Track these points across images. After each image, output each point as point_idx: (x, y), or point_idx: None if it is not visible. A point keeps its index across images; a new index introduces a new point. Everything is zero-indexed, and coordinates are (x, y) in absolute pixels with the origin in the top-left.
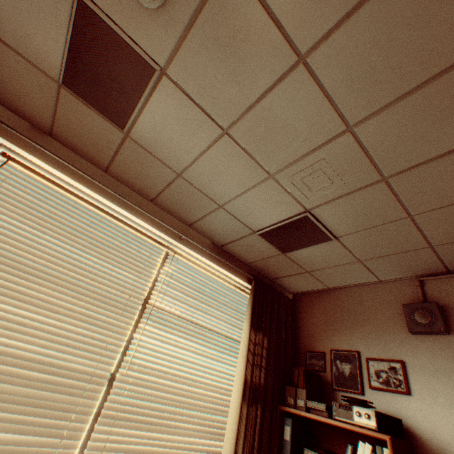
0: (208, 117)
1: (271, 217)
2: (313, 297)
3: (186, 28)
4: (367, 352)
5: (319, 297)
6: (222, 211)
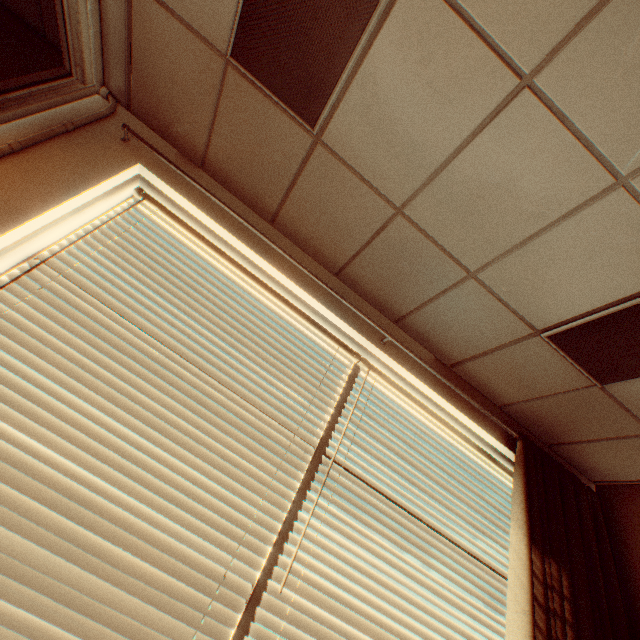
0: (491, 52)
1: (590, 293)
2: None
3: None
4: None
5: None
6: (472, 284)
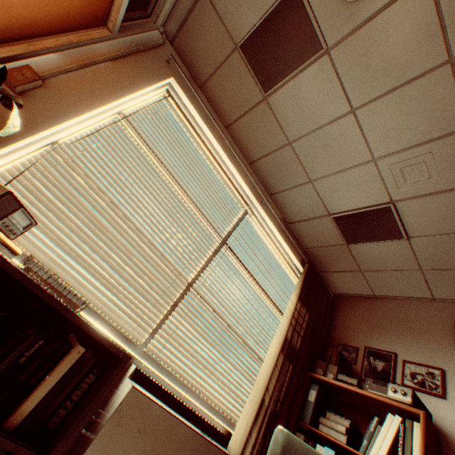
0: (344, 95)
1: (353, 202)
2: (355, 301)
3: (365, 20)
4: (405, 355)
5: (362, 302)
6: (309, 186)
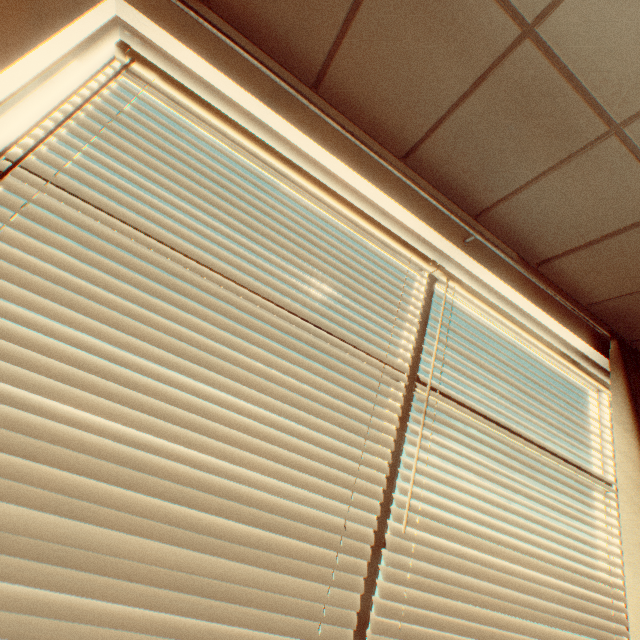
0: None
1: None
2: None
3: None
4: None
5: None
6: (609, 145)
